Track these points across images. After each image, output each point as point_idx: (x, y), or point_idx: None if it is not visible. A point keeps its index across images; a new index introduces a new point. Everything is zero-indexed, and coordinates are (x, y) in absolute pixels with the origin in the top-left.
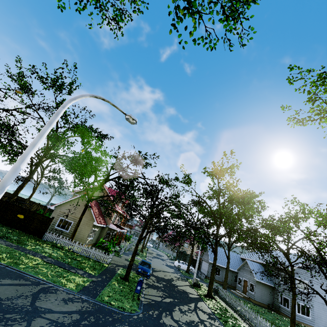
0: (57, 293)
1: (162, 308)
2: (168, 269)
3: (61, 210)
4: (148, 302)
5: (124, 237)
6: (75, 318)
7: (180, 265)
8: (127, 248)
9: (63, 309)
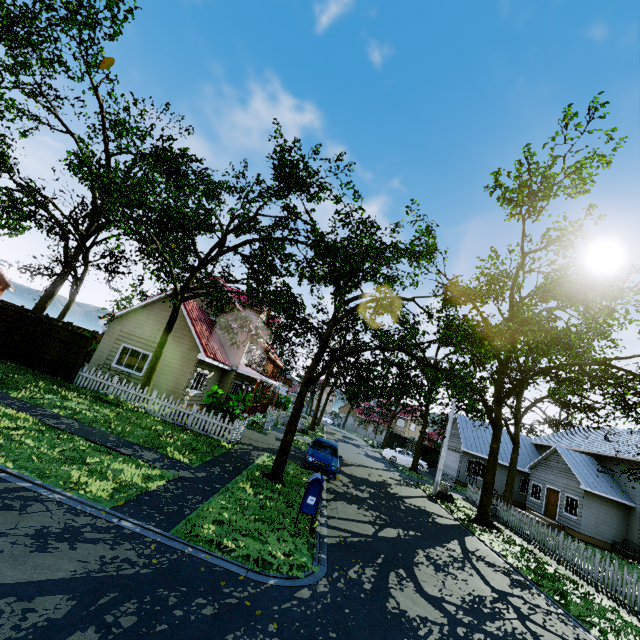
0: (28, 509)
1: (382, 559)
2: (372, 463)
3: (123, 329)
4: (340, 538)
5: (276, 402)
6: (41, 618)
7: (395, 457)
8: (282, 420)
9: (6, 574)
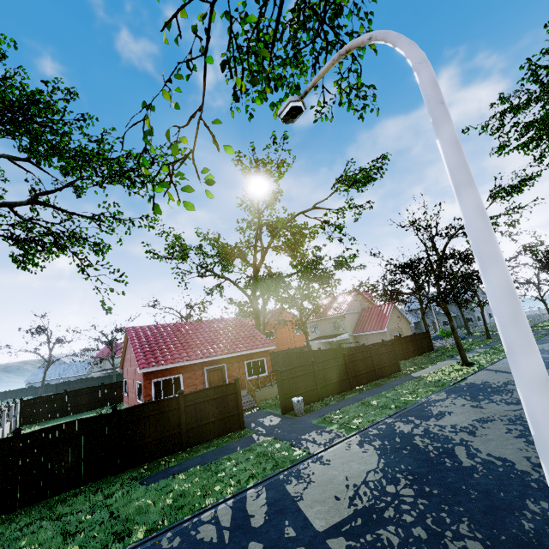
0: None
1: None
2: None
3: (389, 329)
4: None
5: None
6: None
7: None
8: None
9: None
